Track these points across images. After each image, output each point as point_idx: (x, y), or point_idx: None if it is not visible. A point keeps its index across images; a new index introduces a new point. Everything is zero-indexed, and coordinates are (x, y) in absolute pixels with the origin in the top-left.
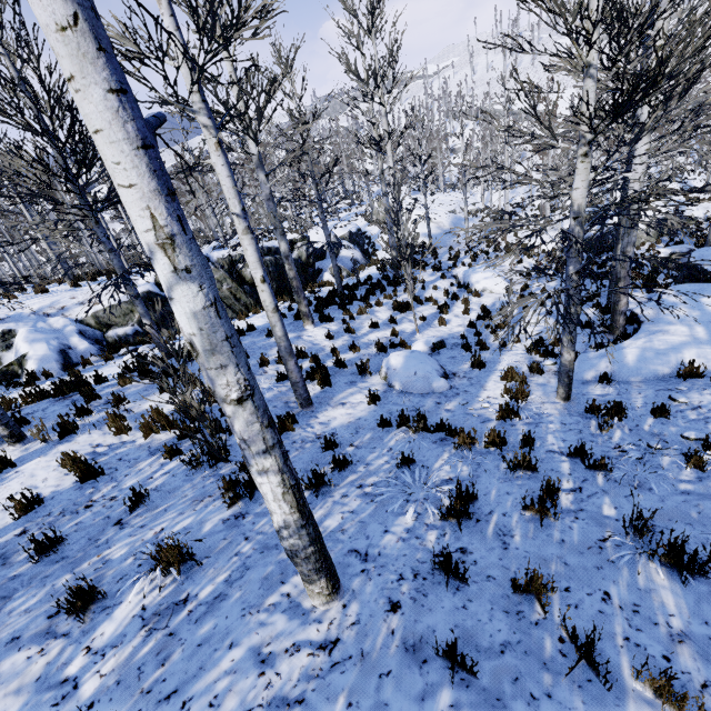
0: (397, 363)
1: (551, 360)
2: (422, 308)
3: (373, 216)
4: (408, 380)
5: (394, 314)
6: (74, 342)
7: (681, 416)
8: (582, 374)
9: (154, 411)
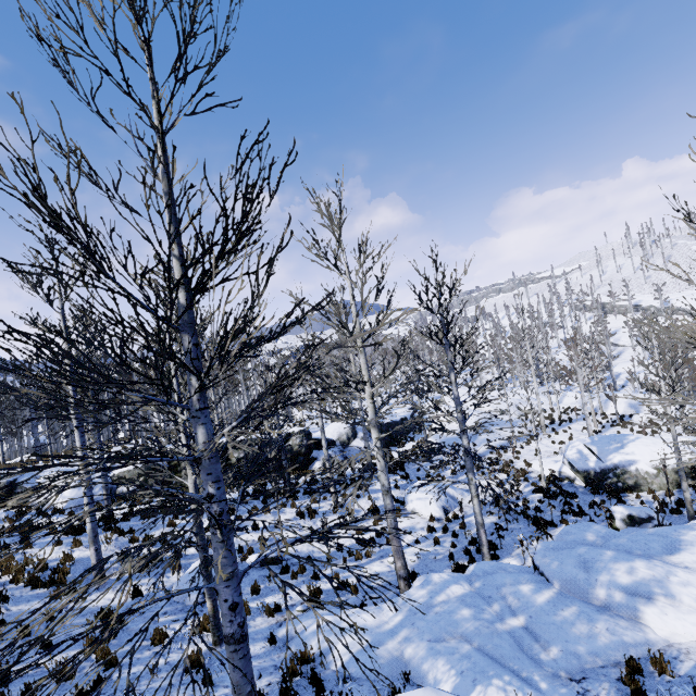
0: (190, 568)
1: (302, 606)
2: (330, 517)
3: (440, 403)
4: (180, 585)
5: (293, 519)
6: (95, 491)
7: (216, 689)
8: (280, 628)
9: (27, 558)
